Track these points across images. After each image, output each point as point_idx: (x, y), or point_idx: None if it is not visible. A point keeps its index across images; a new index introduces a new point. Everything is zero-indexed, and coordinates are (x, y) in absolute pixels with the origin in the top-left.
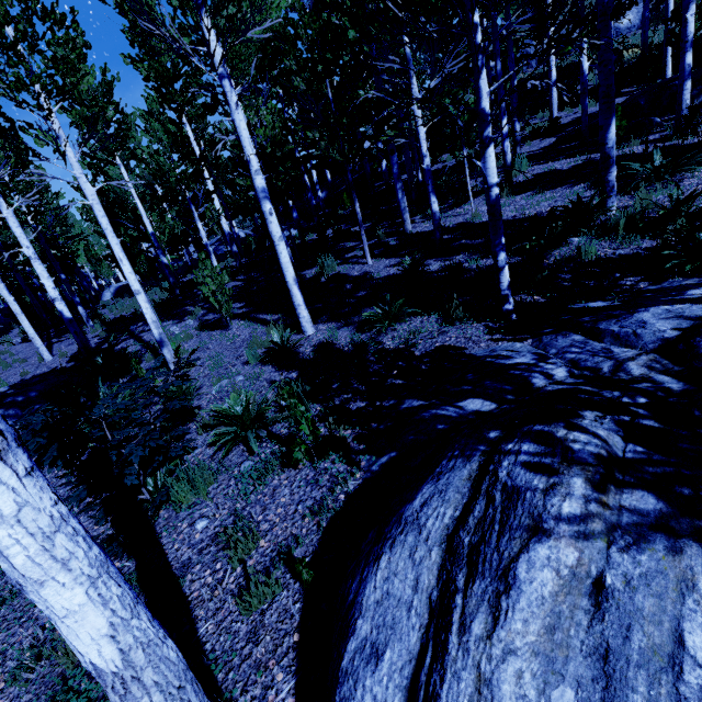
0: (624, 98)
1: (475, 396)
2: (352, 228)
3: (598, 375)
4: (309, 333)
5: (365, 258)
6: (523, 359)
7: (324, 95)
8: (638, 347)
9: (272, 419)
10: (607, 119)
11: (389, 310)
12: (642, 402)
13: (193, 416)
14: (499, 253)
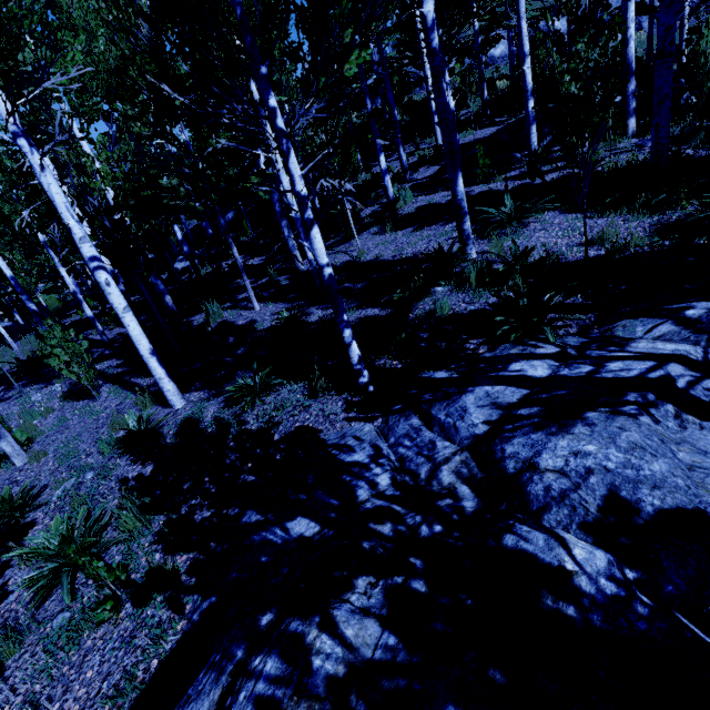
0: (497, 127)
1: (304, 514)
2: (250, 260)
3: (415, 483)
4: (178, 407)
5: (252, 304)
6: (361, 455)
7: (176, 139)
8: (457, 442)
9: (103, 546)
10: (453, 173)
11: (254, 383)
12: (437, 530)
13: (23, 537)
14: (344, 330)
